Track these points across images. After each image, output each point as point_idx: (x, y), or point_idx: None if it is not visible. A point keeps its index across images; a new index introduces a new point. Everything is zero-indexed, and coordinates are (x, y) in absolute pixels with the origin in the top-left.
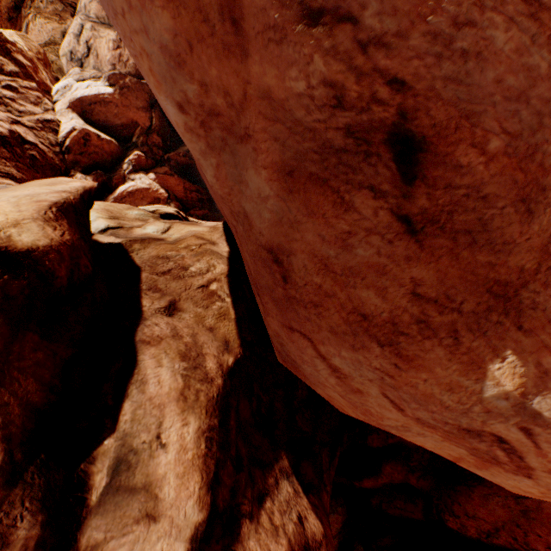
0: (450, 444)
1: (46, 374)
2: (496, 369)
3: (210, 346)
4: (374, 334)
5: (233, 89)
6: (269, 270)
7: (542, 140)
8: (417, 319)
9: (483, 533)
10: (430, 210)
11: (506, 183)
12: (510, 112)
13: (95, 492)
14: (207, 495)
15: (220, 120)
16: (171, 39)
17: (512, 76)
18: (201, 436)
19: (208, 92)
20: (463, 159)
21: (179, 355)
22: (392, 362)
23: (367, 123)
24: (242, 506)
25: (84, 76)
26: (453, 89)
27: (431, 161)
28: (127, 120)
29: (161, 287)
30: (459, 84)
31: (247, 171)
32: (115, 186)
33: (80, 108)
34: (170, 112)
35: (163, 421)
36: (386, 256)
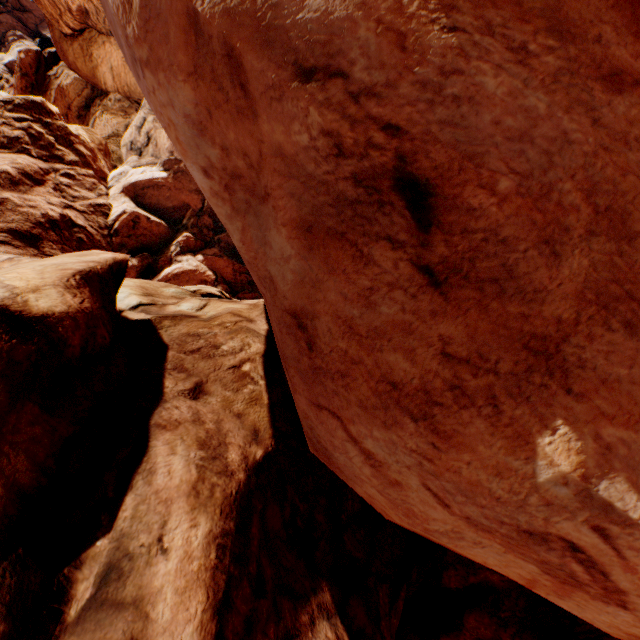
0: (516, 557)
1: (40, 452)
2: (546, 444)
3: (236, 435)
4: (406, 406)
5: (250, 149)
6: (293, 338)
7: (556, 179)
8: (450, 385)
9: None
10: (450, 258)
11: (524, 224)
12: (515, 152)
13: (75, 604)
14: (211, 621)
15: (243, 183)
16: (193, 108)
17: (510, 117)
18: (211, 543)
19: (229, 155)
20: (473, 201)
21: (197, 442)
22: (429, 441)
23: (370, 170)
24: None
25: (141, 163)
26: (450, 132)
27: (444, 206)
28: (179, 202)
29: (188, 367)
30: (455, 127)
31: (270, 232)
32: (161, 268)
33: (133, 193)
34: (197, 177)
35: (168, 520)
36: (411, 312)
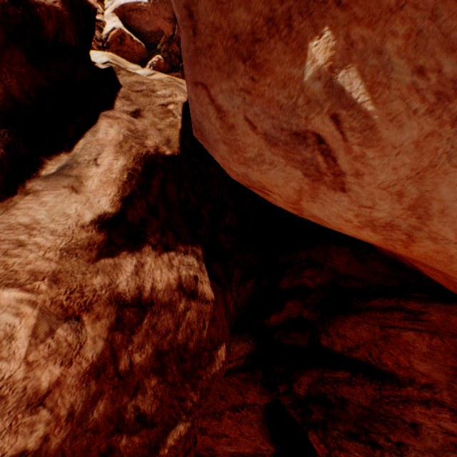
0: (291, 168)
1: (26, 85)
2: (314, 47)
3: (155, 138)
4: (241, 53)
5: None
6: (186, 30)
7: None
8: (267, 20)
9: (346, 348)
10: None
11: None
12: None
13: (45, 171)
14: (119, 202)
15: None
16: None
17: None
18: (125, 171)
19: None
20: None
21: (128, 128)
22: (250, 77)
23: None
24: (149, 238)
25: None
26: None
27: None
28: (155, 28)
29: (132, 99)
30: None
31: None
32: None
33: (122, 14)
34: None
35: (101, 153)
36: None
